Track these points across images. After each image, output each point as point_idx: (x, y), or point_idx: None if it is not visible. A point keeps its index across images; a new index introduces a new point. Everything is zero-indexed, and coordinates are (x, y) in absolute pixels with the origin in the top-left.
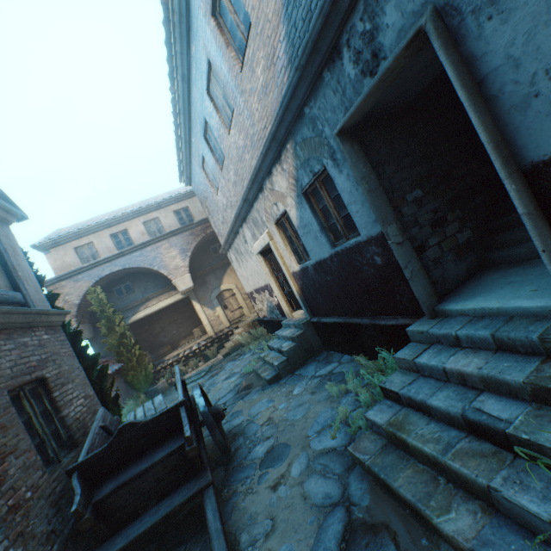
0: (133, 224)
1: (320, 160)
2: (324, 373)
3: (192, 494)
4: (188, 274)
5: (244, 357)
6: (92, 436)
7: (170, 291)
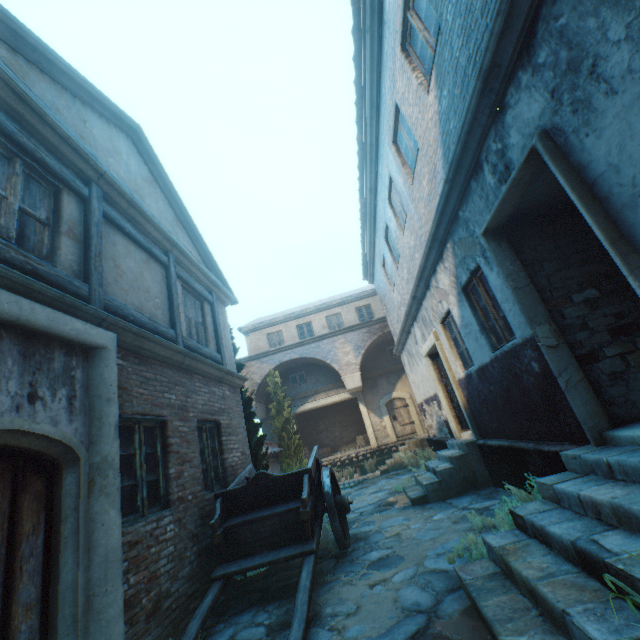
0: (317, 317)
1: (474, 258)
2: (478, 506)
3: (295, 553)
4: (358, 372)
5: (400, 477)
6: (238, 480)
7: (339, 388)
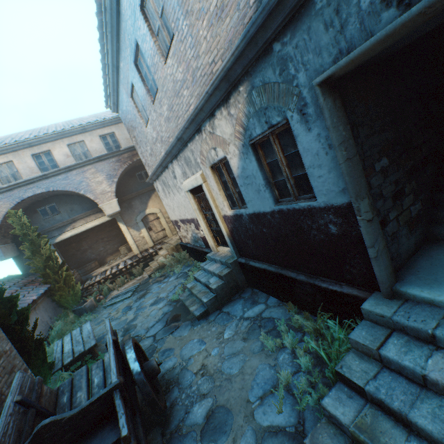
0: (57, 145)
1: (283, 111)
2: (252, 315)
3: None
4: (115, 199)
5: (169, 280)
6: (4, 423)
7: (97, 213)
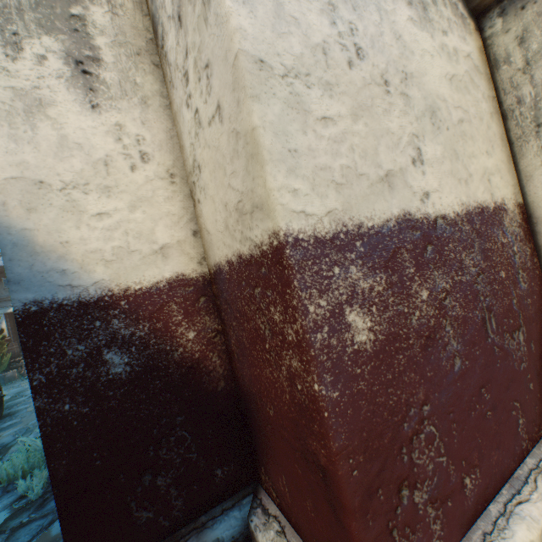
0: None
1: None
2: None
3: None
4: None
5: None
6: None
7: None
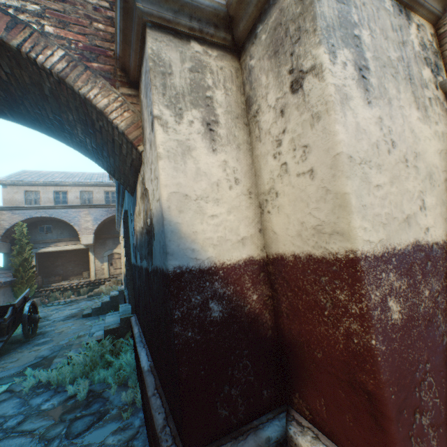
0: (74, 189)
1: None
2: None
3: None
4: (93, 235)
5: (95, 300)
6: None
7: (78, 241)
